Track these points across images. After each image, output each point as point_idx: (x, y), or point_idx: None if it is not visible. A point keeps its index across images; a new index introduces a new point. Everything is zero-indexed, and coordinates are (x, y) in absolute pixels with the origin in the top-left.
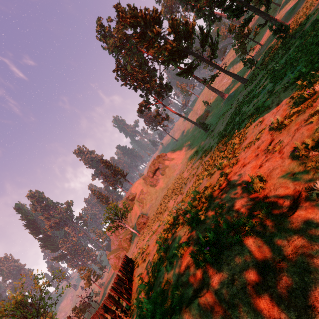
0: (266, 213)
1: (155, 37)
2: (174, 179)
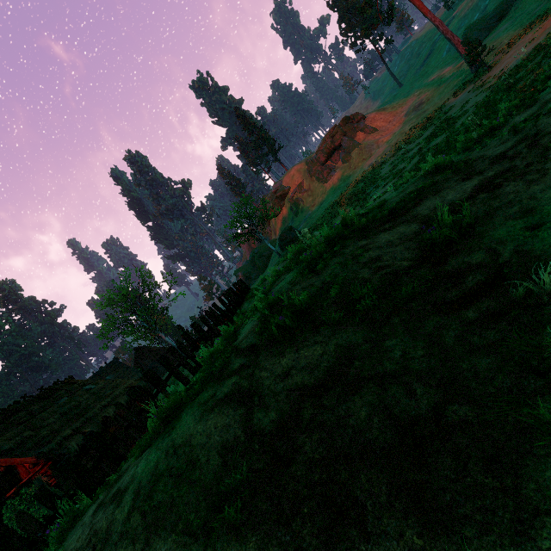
0: (413, 292)
1: None
2: (362, 174)
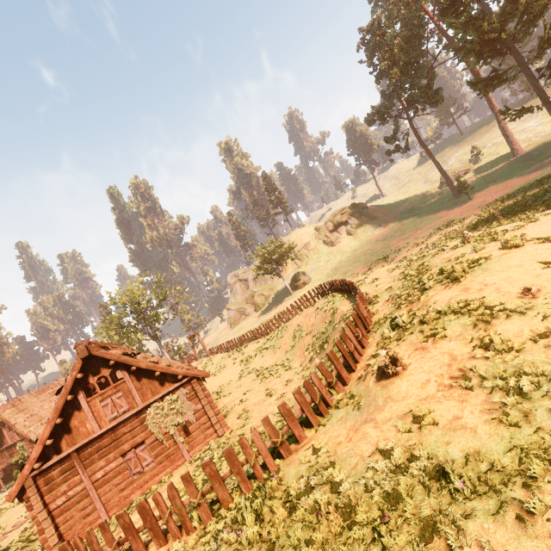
0: None
1: None
2: (371, 244)
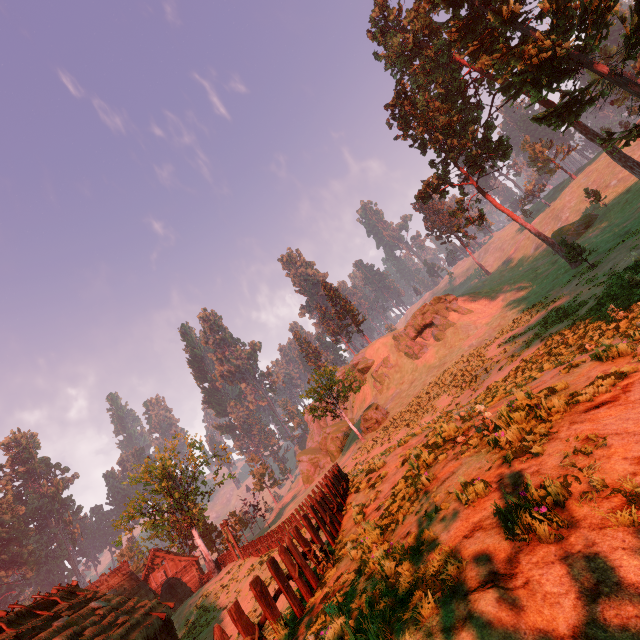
0: None
1: (501, 27)
2: (462, 354)
